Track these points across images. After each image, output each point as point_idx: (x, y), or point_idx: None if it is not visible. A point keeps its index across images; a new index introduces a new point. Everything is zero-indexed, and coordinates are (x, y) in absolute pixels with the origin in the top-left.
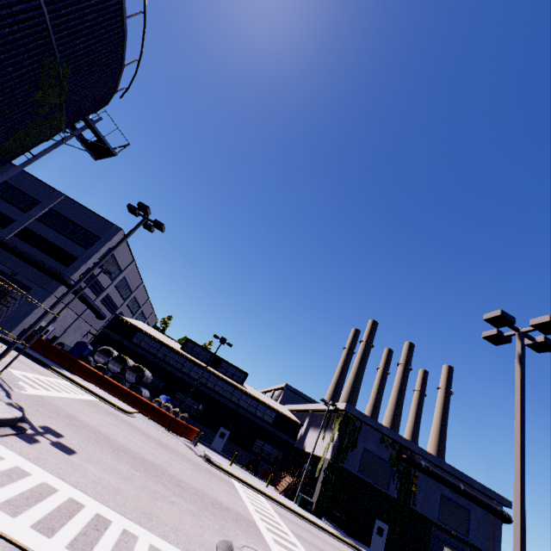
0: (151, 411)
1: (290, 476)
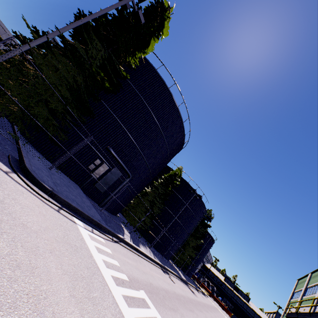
0: (217, 301)
1: None
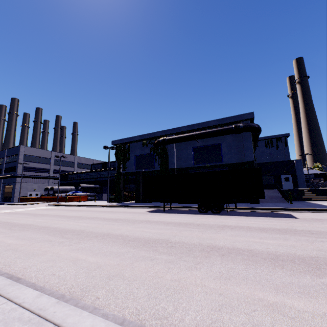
0: (53, 199)
1: None
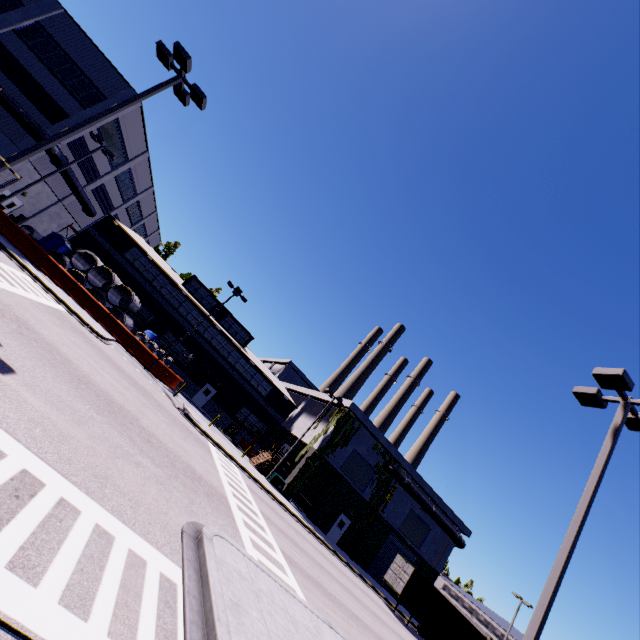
0: (132, 344)
1: (269, 453)
